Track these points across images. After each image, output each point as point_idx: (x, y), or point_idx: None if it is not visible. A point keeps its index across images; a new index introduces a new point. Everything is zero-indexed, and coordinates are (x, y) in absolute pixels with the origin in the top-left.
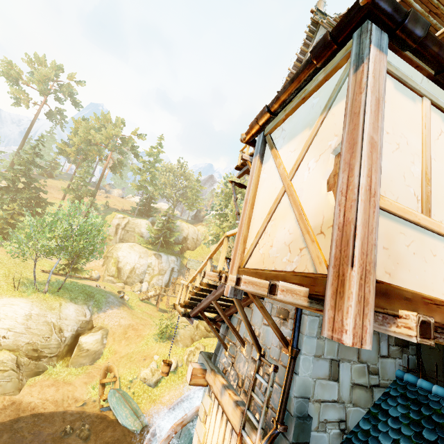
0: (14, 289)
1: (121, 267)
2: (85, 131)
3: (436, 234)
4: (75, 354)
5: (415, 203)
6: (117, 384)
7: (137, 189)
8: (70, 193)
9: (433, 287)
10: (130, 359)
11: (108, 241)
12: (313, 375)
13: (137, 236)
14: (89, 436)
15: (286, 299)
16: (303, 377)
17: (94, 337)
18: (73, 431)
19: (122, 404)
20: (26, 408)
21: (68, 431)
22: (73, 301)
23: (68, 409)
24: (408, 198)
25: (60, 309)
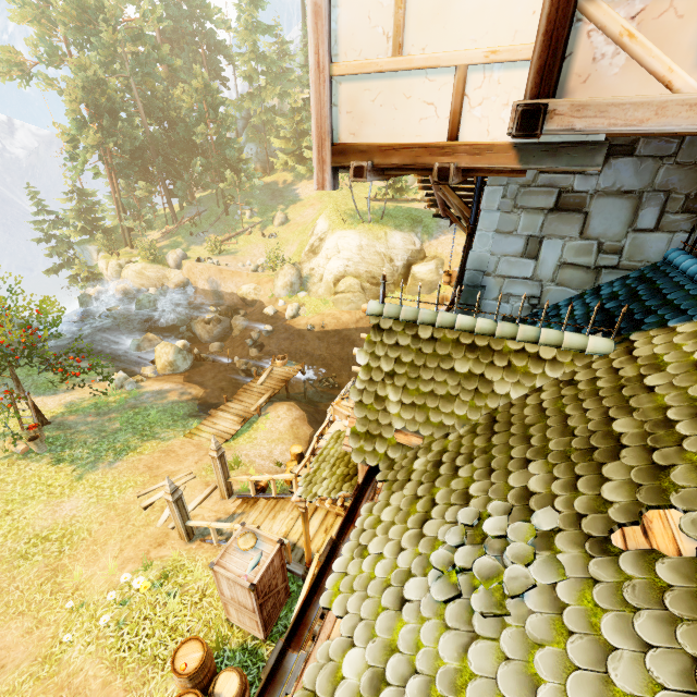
0: (344, 222)
1: None
2: None
3: (413, 70)
4: (409, 283)
5: (384, 45)
6: None
7: None
8: None
9: (404, 133)
10: None
11: None
12: (498, 253)
13: None
14: None
15: None
16: (478, 253)
17: (426, 267)
18: None
19: None
20: None
21: None
22: (398, 229)
23: None
24: (374, 44)
25: (386, 239)
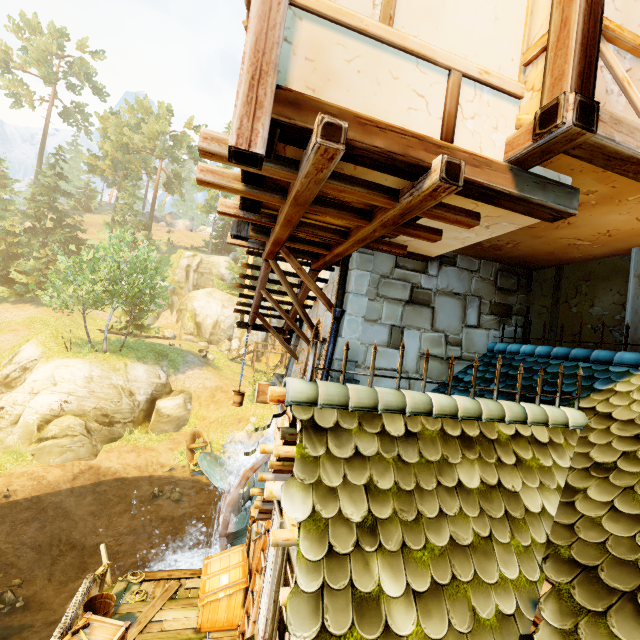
0: (67, 350)
1: (201, 322)
2: (117, 131)
3: (402, 52)
4: (154, 420)
5: (368, 9)
6: (208, 449)
7: (206, 212)
8: (116, 228)
9: (388, 116)
10: (221, 423)
11: (179, 290)
12: (366, 341)
13: (215, 280)
14: (182, 498)
15: (212, 148)
16: (349, 340)
17: (174, 401)
18: (163, 495)
19: (215, 467)
20: (106, 473)
21: (157, 494)
22: (141, 361)
23: (154, 474)
24: (356, 0)
25: (126, 370)
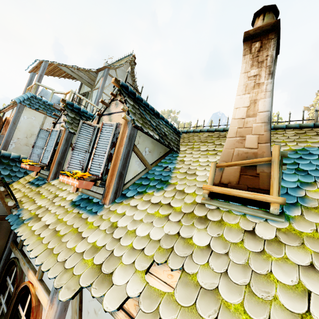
0: None
1: None
2: None
3: None
4: None
5: None
6: None
7: None
8: None
9: None
10: None
11: None
12: None
13: None
14: None
15: None
16: None
17: None
18: None
19: None
20: None
21: None
22: None
23: None
24: None
25: None
